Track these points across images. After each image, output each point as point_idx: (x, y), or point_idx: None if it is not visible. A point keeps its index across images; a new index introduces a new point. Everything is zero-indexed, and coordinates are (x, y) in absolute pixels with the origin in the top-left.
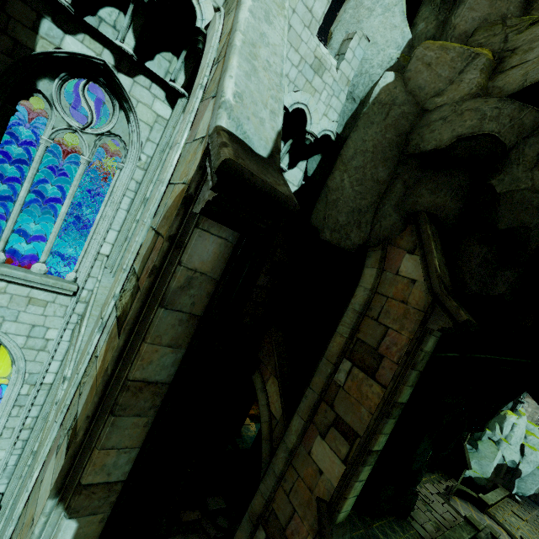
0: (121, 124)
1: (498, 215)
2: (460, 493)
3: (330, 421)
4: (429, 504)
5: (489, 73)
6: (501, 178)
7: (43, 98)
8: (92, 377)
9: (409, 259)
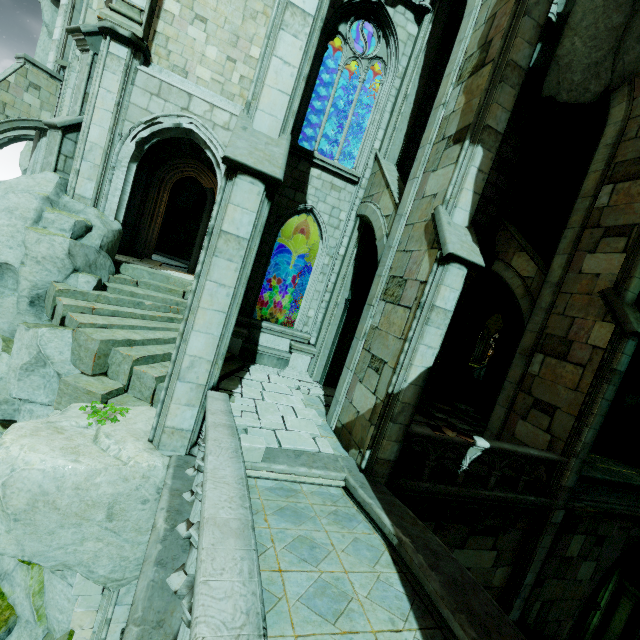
0: (382, 49)
1: None
2: None
3: (599, 236)
4: None
5: None
6: None
7: (340, 38)
8: (456, 115)
9: None
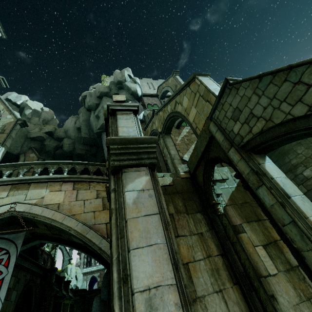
0: None
1: (46, 148)
2: None
3: None
4: None
5: (40, 130)
6: (45, 142)
7: None
8: None
9: (32, 154)
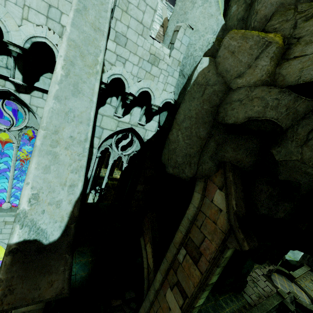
0: (32, 119)
1: (278, 171)
2: (278, 271)
3: (175, 282)
4: (256, 282)
5: (278, 59)
6: (279, 150)
7: None
8: None
9: (219, 194)
